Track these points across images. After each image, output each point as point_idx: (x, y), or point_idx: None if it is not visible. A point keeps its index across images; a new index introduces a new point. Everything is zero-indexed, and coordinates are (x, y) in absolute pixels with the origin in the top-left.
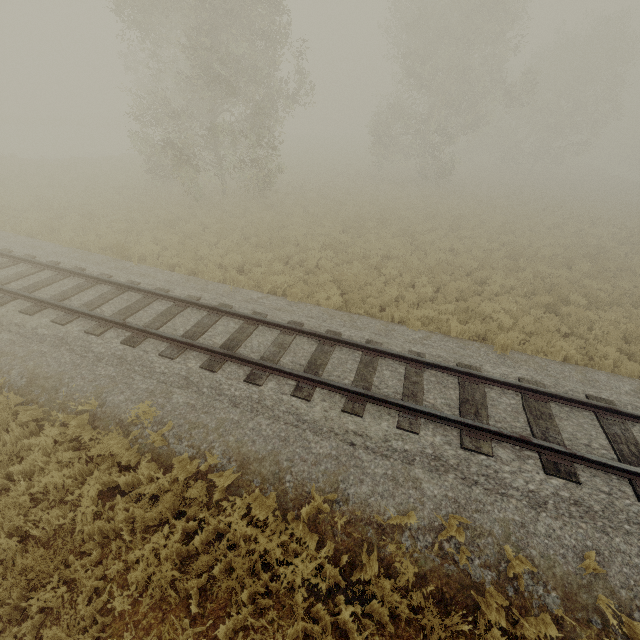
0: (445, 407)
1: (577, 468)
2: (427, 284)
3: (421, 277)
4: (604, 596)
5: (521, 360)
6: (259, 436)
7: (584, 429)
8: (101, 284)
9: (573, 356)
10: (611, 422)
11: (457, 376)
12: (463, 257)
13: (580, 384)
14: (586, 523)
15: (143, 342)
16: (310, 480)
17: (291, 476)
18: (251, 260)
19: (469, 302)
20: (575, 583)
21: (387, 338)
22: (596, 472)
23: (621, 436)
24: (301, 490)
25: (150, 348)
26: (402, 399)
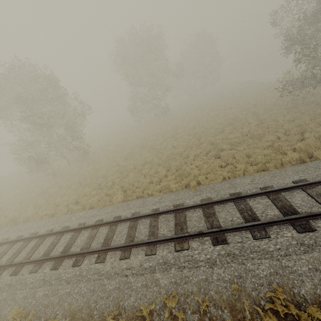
0: (168, 232)
1: (227, 235)
2: (162, 169)
3: (160, 167)
4: (245, 300)
5: (203, 189)
6: (80, 295)
7: (229, 212)
8: (2, 245)
9: (226, 175)
10: (240, 203)
11: (173, 213)
12: (176, 149)
13: (229, 189)
14: (234, 263)
15: (21, 269)
16: (106, 308)
17: (96, 311)
18: (81, 195)
19: (179, 171)
20: (233, 299)
21: (143, 207)
22: (235, 233)
23: (244, 208)
24: (102, 316)
25: (25, 271)
26: (148, 238)
